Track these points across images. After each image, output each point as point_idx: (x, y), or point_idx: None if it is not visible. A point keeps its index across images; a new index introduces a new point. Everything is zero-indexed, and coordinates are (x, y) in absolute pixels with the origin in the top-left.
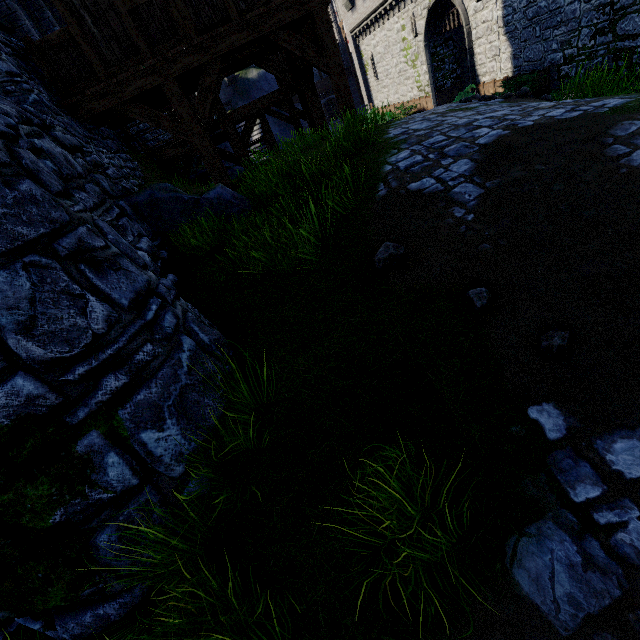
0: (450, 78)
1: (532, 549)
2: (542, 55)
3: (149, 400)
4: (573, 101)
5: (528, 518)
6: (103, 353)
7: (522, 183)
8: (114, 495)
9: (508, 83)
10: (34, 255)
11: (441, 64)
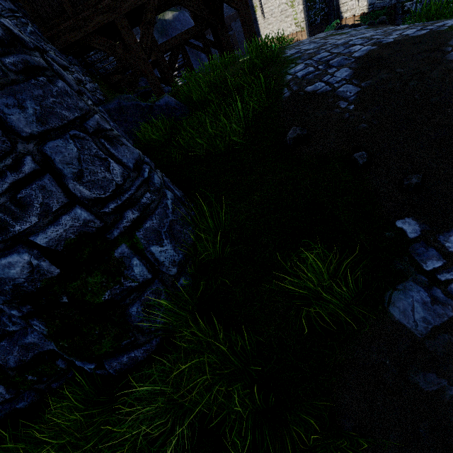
0: (320, 15)
1: (400, 297)
2: None
3: (152, 227)
4: (421, 23)
5: (397, 281)
6: (123, 196)
7: (387, 82)
8: (138, 284)
9: (364, 17)
10: (75, 130)
11: (313, 4)
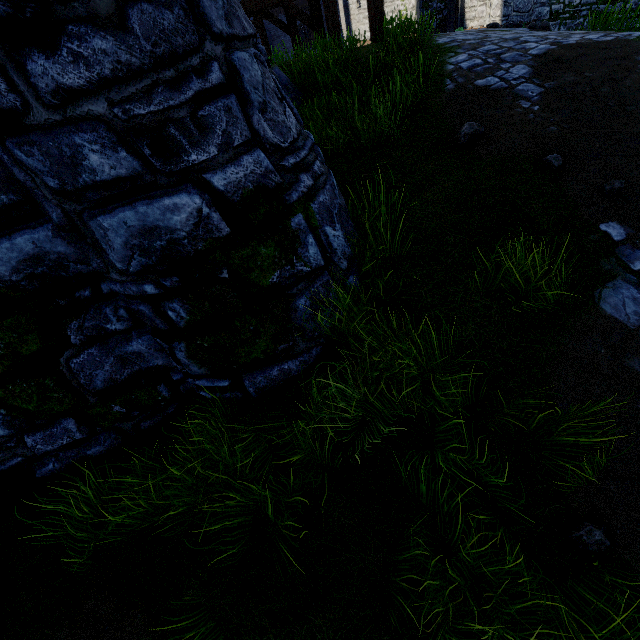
0: (436, 19)
1: (610, 294)
2: (531, 7)
3: (325, 204)
4: (602, 31)
5: (606, 280)
6: (300, 154)
7: (575, 85)
8: (309, 270)
9: None
10: (254, 49)
11: (430, 0)
